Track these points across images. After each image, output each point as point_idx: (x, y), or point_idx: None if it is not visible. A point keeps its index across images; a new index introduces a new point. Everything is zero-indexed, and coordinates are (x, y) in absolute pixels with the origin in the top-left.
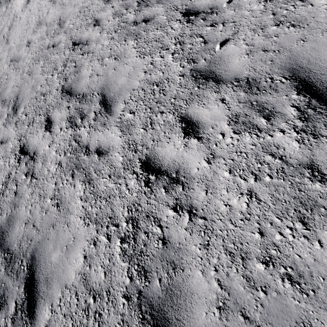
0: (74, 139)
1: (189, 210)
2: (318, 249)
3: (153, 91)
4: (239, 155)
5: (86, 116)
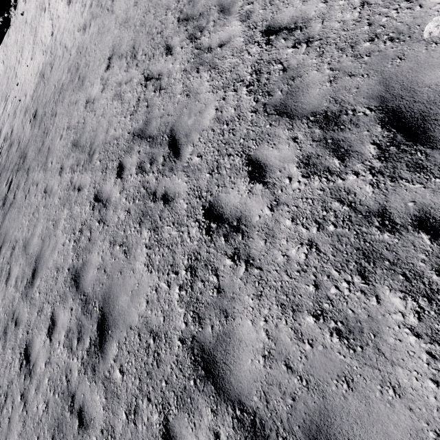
0: (196, 48)
1: (306, 41)
2: (417, 11)
3: None
4: None
5: (205, 28)
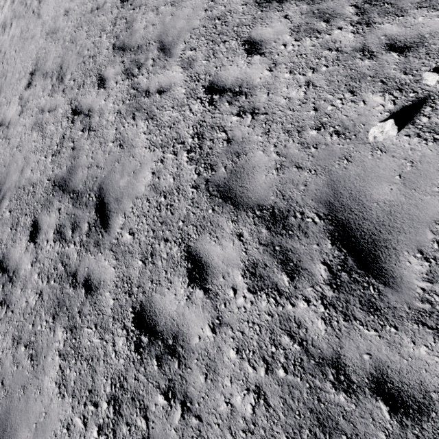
0: (132, 88)
1: (251, 112)
2: (361, 107)
3: (214, 26)
4: (300, 57)
5: (143, 65)
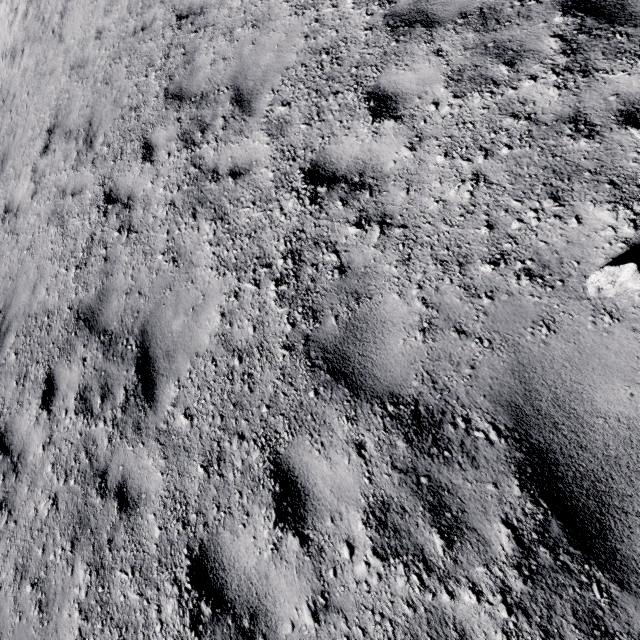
0: (193, 164)
1: (380, 221)
2: (574, 228)
3: (320, 64)
4: (462, 127)
5: (210, 126)
